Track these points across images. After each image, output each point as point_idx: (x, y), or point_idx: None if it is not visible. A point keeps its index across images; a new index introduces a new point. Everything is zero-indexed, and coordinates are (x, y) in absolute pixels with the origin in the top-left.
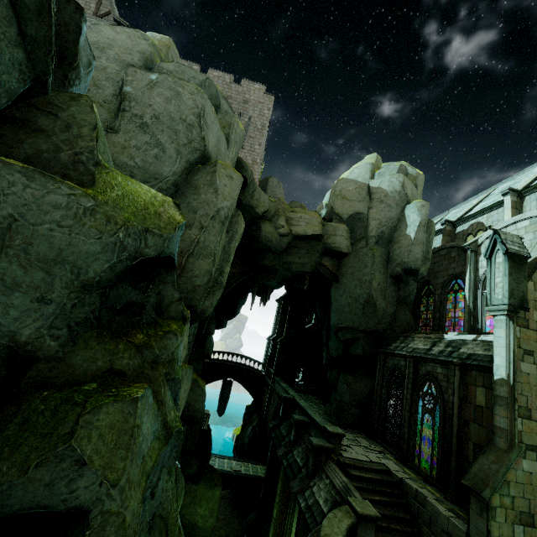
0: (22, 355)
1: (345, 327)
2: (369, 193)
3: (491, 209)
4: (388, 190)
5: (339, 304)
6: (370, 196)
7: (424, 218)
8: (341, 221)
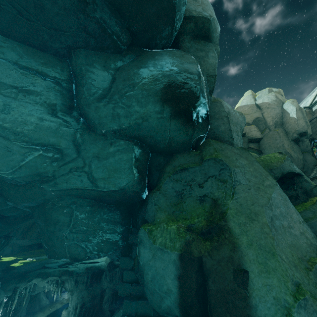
0: None
1: None
2: (258, 107)
3: None
4: (269, 101)
5: None
6: (259, 108)
7: (297, 106)
8: (249, 125)
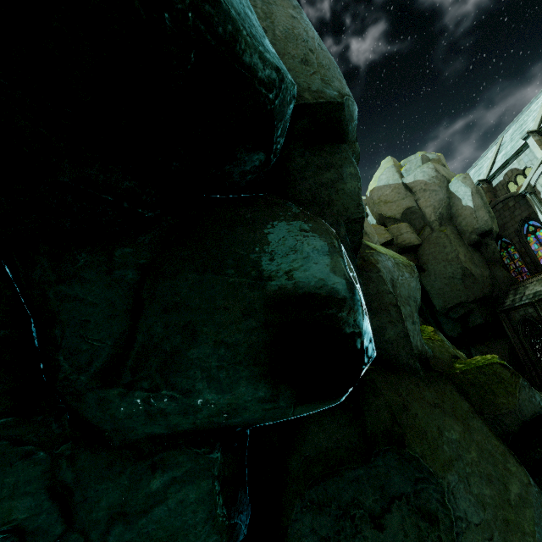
0: (422, 359)
1: (454, 306)
2: (408, 189)
3: (517, 154)
4: (425, 179)
5: (436, 289)
6: (411, 191)
7: (473, 186)
8: (396, 221)
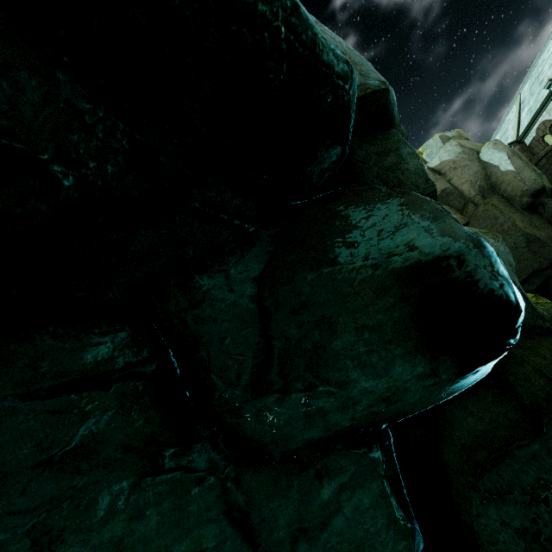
0: None
1: (527, 277)
2: (436, 172)
3: (544, 105)
4: (452, 157)
5: None
6: (439, 173)
7: (507, 150)
8: None
